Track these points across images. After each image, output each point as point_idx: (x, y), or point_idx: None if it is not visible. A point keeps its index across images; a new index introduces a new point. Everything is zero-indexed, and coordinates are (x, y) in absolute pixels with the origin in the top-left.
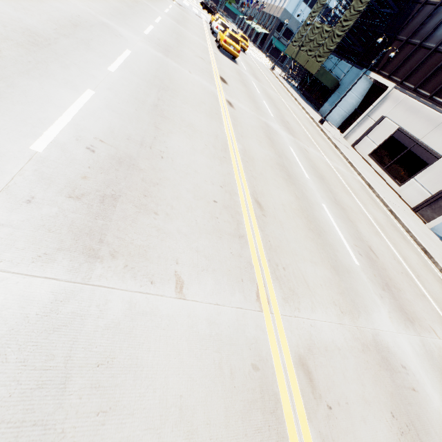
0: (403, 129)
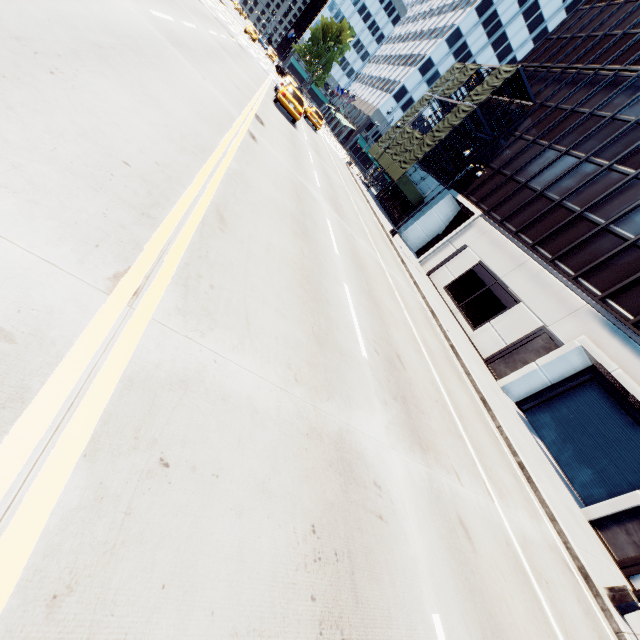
0: (485, 263)
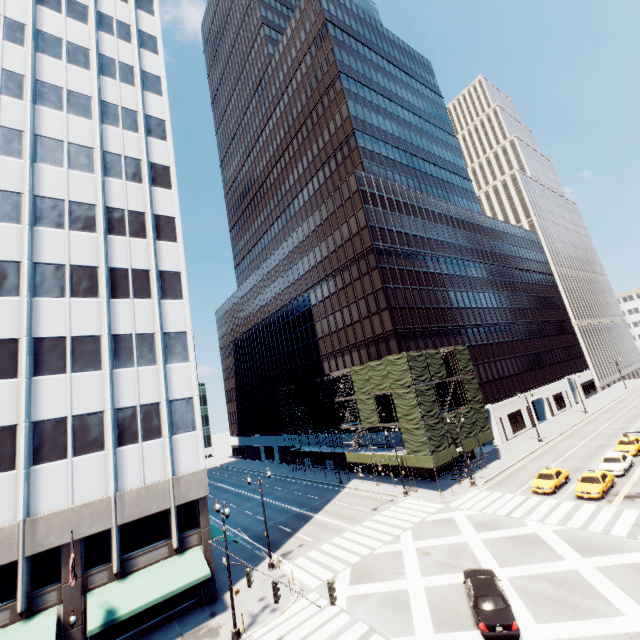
0: (508, 413)
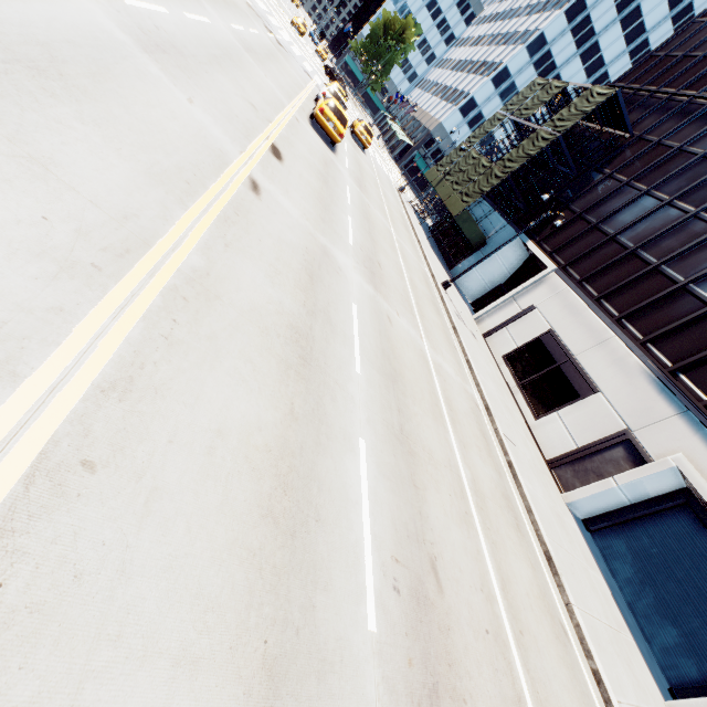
0: (556, 333)
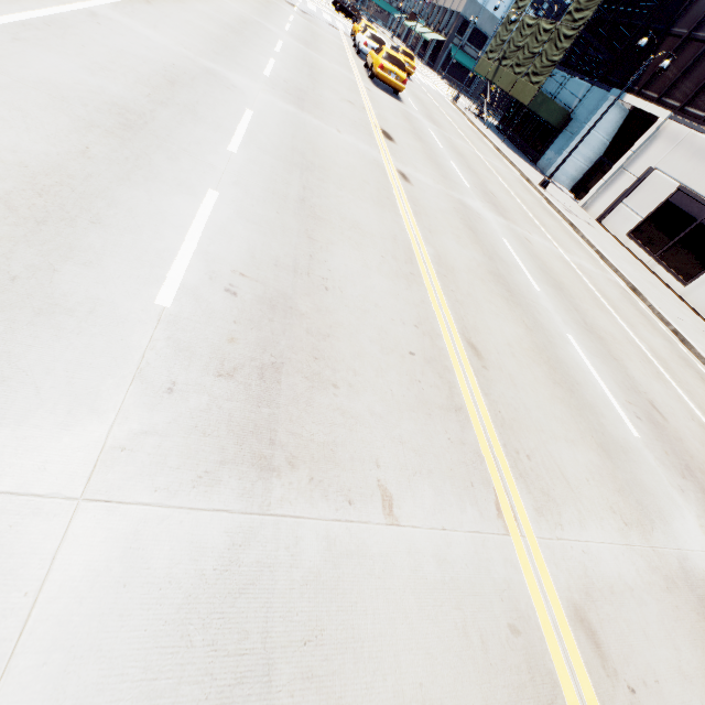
0: (688, 188)
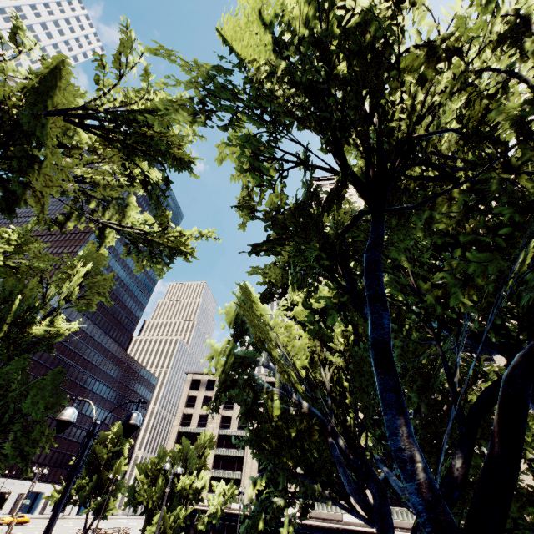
0: None
